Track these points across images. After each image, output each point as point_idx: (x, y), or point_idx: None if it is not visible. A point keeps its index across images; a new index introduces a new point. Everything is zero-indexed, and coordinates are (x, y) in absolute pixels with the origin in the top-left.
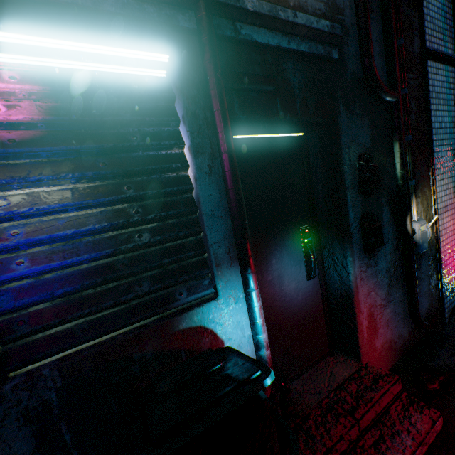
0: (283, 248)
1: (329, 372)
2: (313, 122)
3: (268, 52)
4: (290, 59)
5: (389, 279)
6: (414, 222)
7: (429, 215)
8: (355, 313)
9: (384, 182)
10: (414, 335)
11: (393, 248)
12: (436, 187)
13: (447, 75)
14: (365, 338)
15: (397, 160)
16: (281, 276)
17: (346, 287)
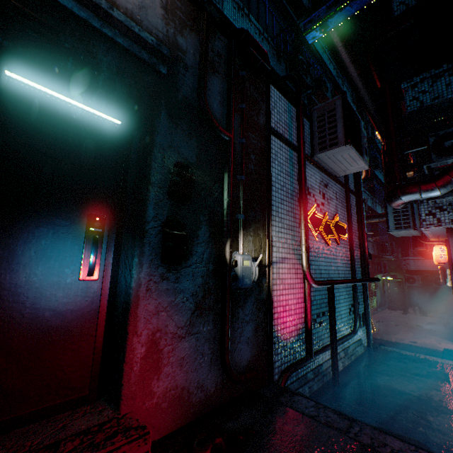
0: (50, 225)
1: (62, 425)
2: (125, 109)
3: (74, 20)
4: (104, 42)
5: (195, 305)
6: (238, 254)
7: (262, 258)
8: (128, 332)
9: (207, 202)
10: (224, 390)
11: (208, 272)
12: (273, 235)
13: (292, 156)
14: (136, 372)
15: (225, 188)
16: (31, 260)
17: (127, 297)
